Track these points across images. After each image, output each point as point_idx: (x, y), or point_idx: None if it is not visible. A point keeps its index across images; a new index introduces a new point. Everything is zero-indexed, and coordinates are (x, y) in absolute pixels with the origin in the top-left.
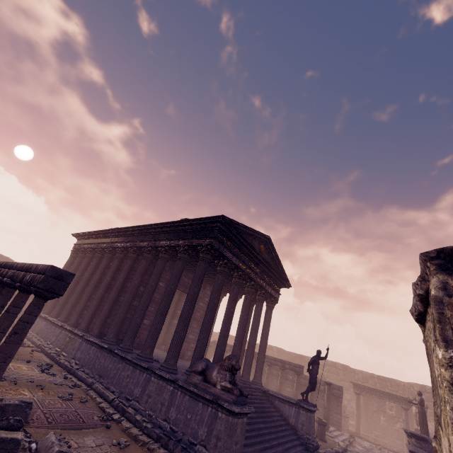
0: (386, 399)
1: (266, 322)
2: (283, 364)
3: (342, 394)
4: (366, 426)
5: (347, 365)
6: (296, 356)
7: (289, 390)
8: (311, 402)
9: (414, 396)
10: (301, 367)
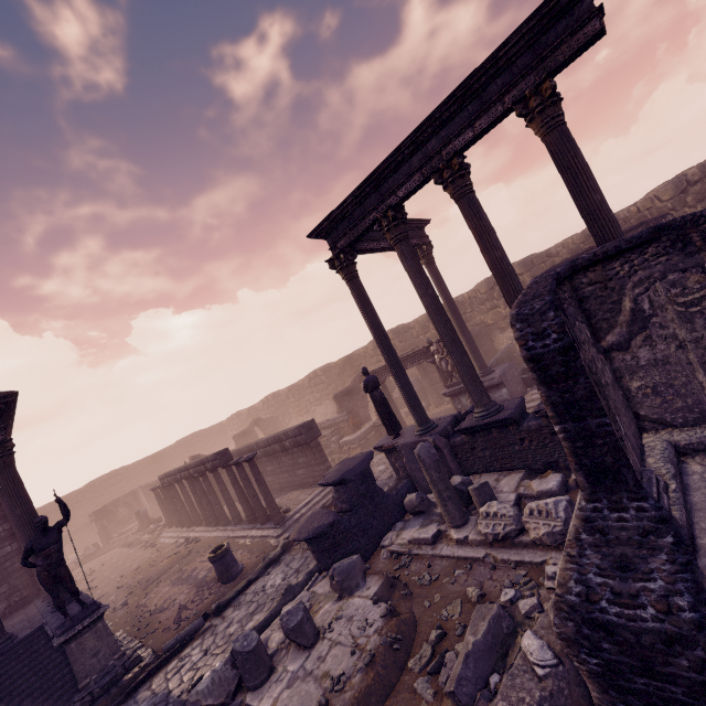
0: (410, 366)
1: (7, 501)
2: (204, 466)
3: (312, 434)
4: (436, 398)
5: (400, 325)
6: (344, 362)
7: (270, 469)
8: (250, 498)
9: (426, 341)
10: (219, 457)
